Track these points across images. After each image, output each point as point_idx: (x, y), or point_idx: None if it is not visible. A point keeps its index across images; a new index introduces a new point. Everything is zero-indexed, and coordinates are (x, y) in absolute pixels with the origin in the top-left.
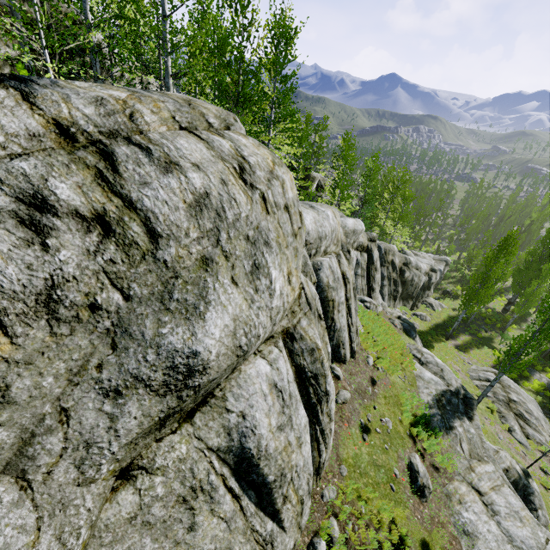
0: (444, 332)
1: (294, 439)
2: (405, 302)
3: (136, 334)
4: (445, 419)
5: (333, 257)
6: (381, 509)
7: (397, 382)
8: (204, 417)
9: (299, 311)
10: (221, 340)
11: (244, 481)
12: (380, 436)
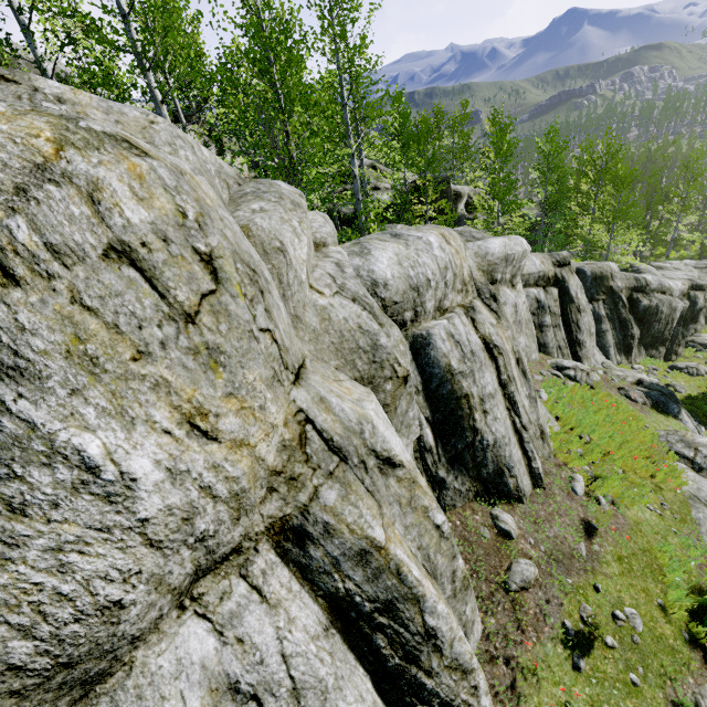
0: None
1: None
2: (650, 350)
3: None
4: None
5: (455, 315)
6: None
7: (645, 521)
8: None
9: (310, 472)
10: None
11: None
12: (615, 653)
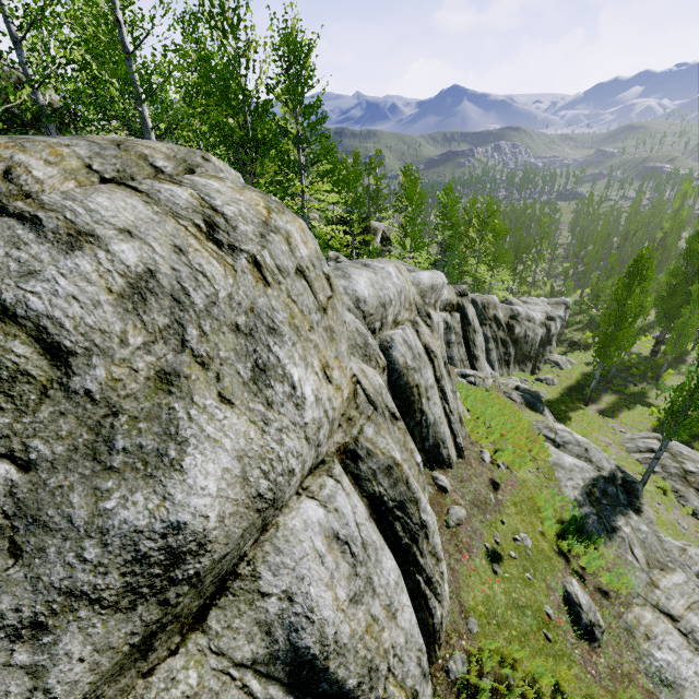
0: (581, 395)
1: (381, 610)
2: (522, 365)
3: (55, 522)
4: (604, 519)
5: (407, 327)
6: (536, 673)
7: (528, 479)
8: (225, 614)
9: (358, 416)
10: (222, 494)
11: (310, 697)
12: (517, 562)
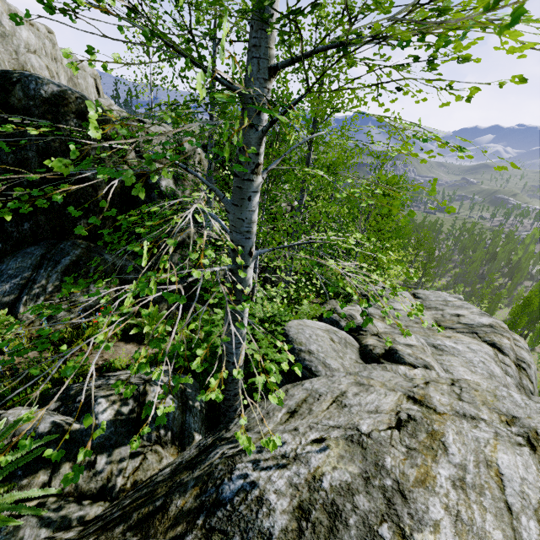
0: None
1: None
2: None
3: None
4: None
5: None
6: None
7: None
8: None
9: None
10: None
11: None
12: None
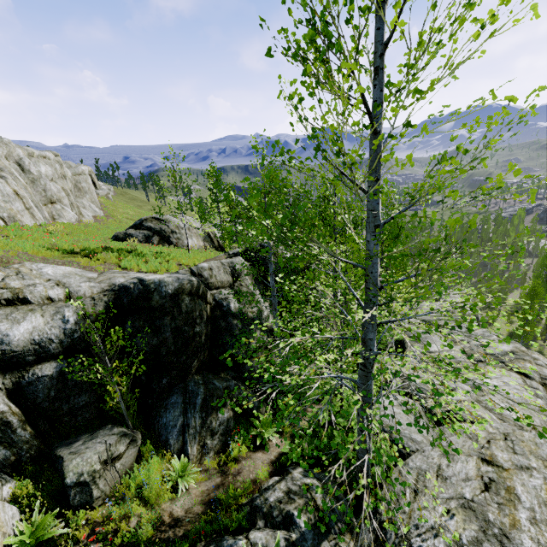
0: None
1: None
2: None
3: None
4: None
5: None
6: None
7: None
8: None
9: None
10: None
11: None
12: None
